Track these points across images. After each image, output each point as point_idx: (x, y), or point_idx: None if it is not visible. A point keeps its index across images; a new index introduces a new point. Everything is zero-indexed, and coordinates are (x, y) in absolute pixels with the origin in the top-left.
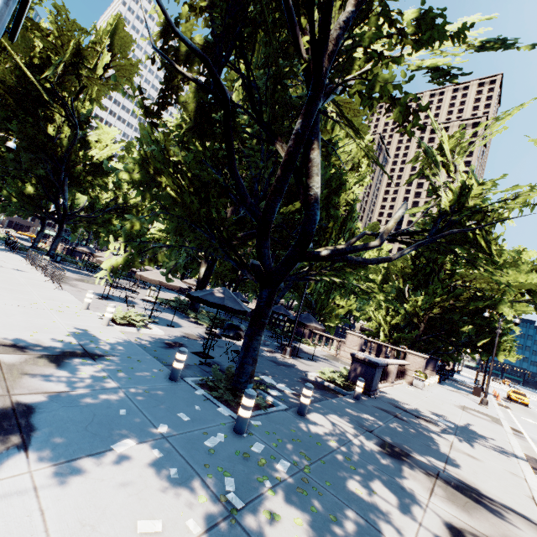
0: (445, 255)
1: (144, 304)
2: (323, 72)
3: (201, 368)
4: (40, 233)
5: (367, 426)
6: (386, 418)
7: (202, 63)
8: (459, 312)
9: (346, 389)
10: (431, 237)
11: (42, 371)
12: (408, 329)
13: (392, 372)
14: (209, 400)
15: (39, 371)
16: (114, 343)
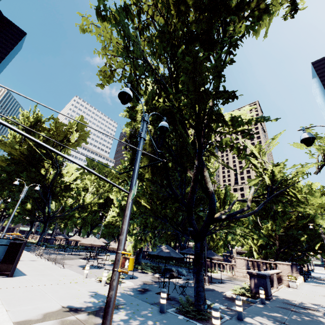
0: (278, 204)
1: (107, 266)
2: (201, 143)
3: (168, 302)
4: (29, 232)
5: (279, 320)
6: (287, 312)
7: (149, 146)
8: (294, 228)
9: (253, 298)
10: (268, 197)
11: (101, 321)
12: (268, 246)
13: (274, 279)
14: (188, 321)
15: (100, 321)
16: (117, 296)
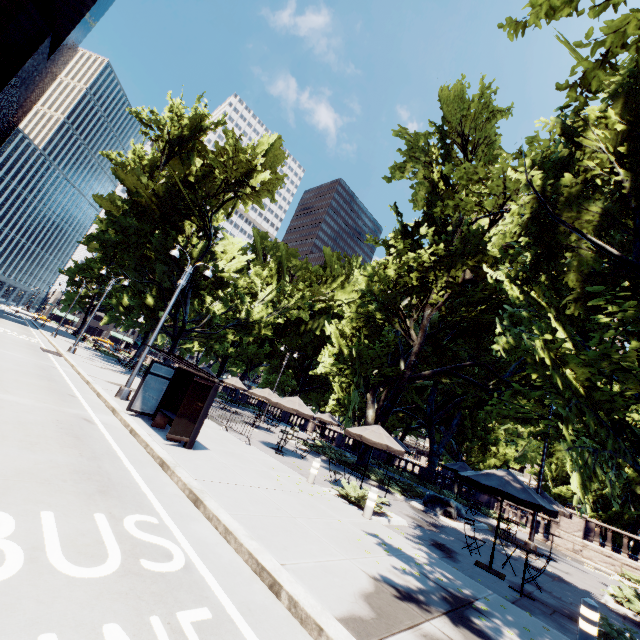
0: None
1: (307, 456)
2: None
3: (536, 607)
4: (142, 346)
5: None
6: None
7: (592, 229)
8: None
9: None
10: None
11: None
12: None
13: None
14: None
15: None
16: (430, 563)
